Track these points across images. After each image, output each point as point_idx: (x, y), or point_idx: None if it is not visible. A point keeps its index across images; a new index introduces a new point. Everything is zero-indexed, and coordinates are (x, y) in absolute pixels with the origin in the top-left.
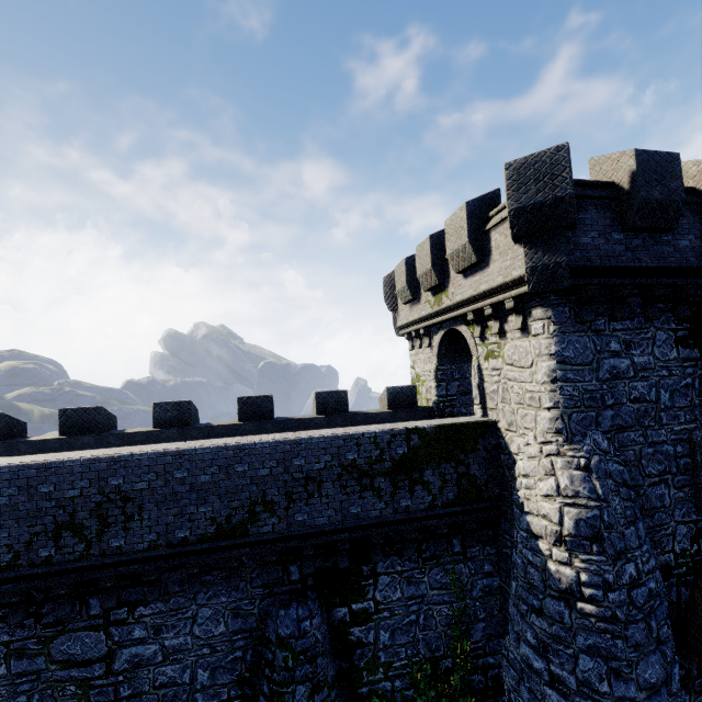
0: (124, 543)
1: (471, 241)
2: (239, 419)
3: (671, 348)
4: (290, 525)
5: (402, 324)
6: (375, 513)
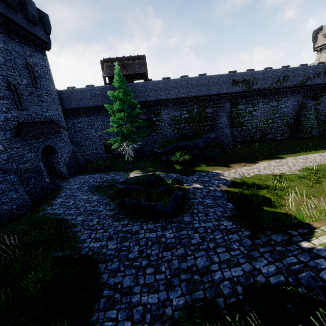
0: (286, 84)
1: None
2: None
3: None
4: (313, 83)
5: (318, 46)
6: None
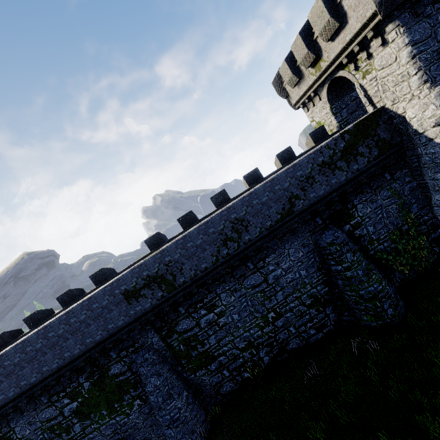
0: (250, 236)
1: (331, 16)
2: (249, 186)
3: None
4: (309, 201)
5: (296, 101)
6: (343, 178)
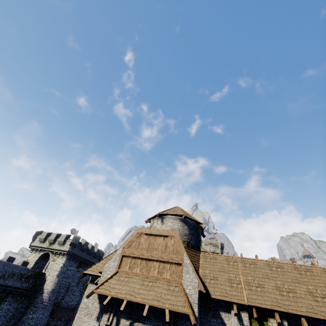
0: None
1: (64, 241)
2: None
3: (75, 268)
4: (4, 282)
5: (34, 245)
6: (18, 285)
